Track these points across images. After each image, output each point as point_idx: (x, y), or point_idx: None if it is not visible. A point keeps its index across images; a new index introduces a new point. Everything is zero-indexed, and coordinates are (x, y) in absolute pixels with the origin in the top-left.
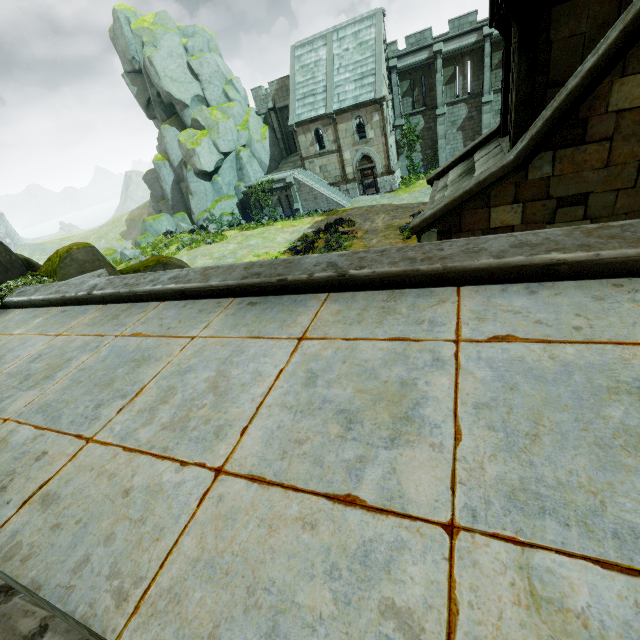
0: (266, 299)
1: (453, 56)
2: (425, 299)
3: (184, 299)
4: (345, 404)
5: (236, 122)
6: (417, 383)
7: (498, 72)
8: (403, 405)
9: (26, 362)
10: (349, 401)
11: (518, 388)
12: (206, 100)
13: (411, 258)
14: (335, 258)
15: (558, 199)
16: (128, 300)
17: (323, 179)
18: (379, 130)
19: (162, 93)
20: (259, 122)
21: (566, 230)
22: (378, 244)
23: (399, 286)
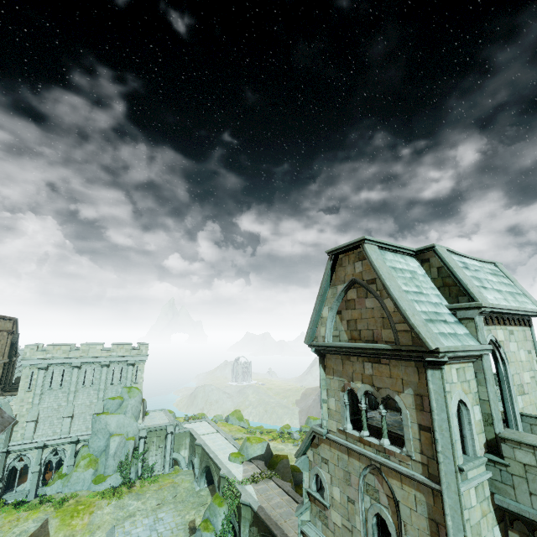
0: None
1: None
2: None
3: None
4: None
5: None
6: None
7: None
8: None
9: (277, 502)
10: None
11: None
12: None
13: None
14: None
15: None
16: (293, 499)
17: None
18: None
19: None
20: None
21: None
22: None
23: None
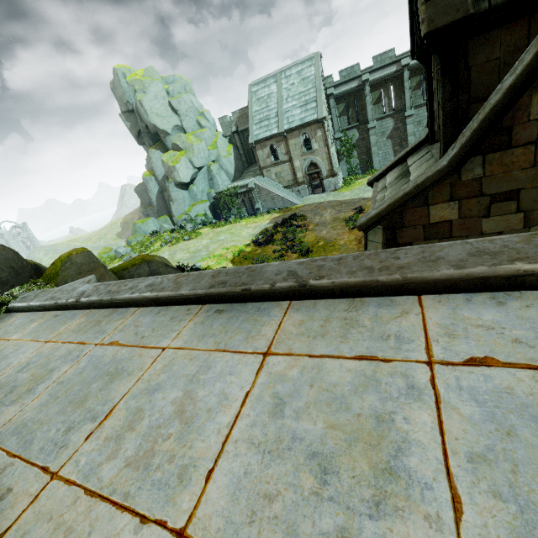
0: (232, 306)
1: (378, 83)
2: (387, 309)
3: (158, 306)
4: (317, 444)
5: (207, 143)
6: (394, 419)
7: (416, 92)
8: (383, 450)
9: (15, 371)
10: (321, 440)
11: (516, 433)
12: (183, 128)
13: (368, 267)
14: (295, 266)
15: (491, 196)
16: (110, 306)
17: (278, 183)
18: (322, 142)
19: (149, 125)
20: (225, 142)
21: (523, 236)
22: (327, 234)
23: (359, 295)
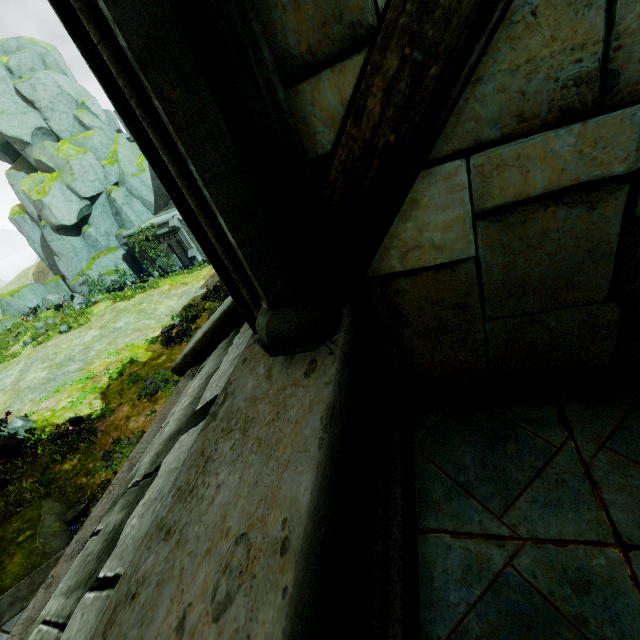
0: None
1: None
2: None
3: None
4: None
5: (100, 155)
6: None
7: None
8: None
9: None
10: None
11: None
12: (54, 132)
13: None
14: None
15: None
16: None
17: None
18: None
19: None
20: (134, 150)
21: None
22: None
23: None
